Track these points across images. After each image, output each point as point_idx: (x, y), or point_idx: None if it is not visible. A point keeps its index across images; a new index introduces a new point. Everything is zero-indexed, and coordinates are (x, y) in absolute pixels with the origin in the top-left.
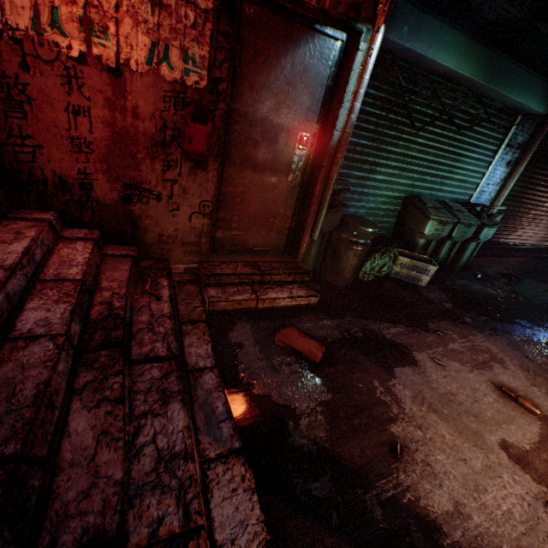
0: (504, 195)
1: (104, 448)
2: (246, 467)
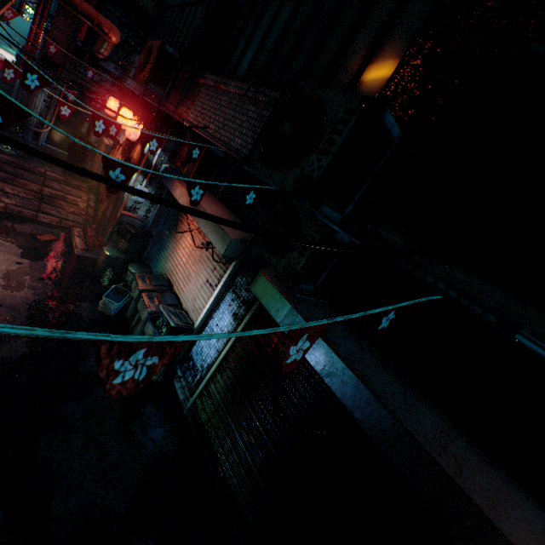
0: (222, 352)
1: (14, 188)
2: (3, 206)
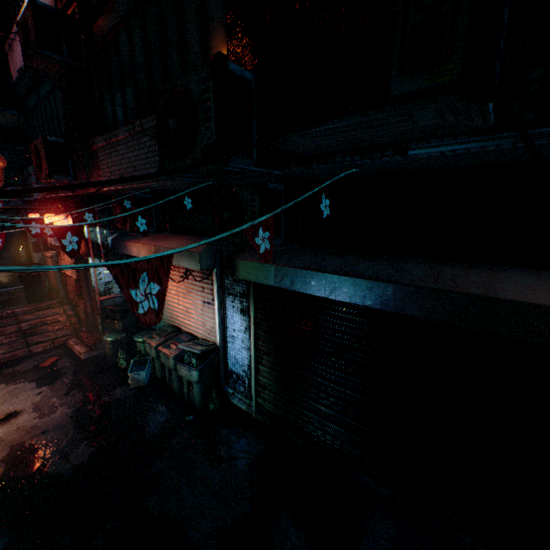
0: (251, 346)
1: None
2: None
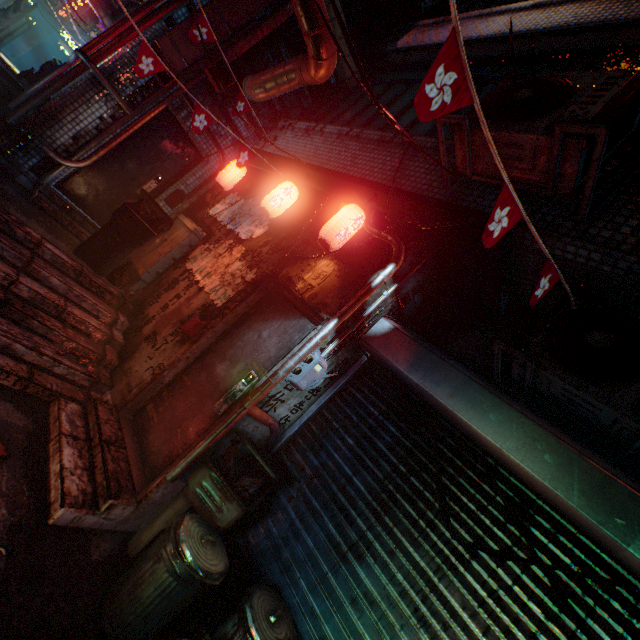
0: None
1: None
2: None
